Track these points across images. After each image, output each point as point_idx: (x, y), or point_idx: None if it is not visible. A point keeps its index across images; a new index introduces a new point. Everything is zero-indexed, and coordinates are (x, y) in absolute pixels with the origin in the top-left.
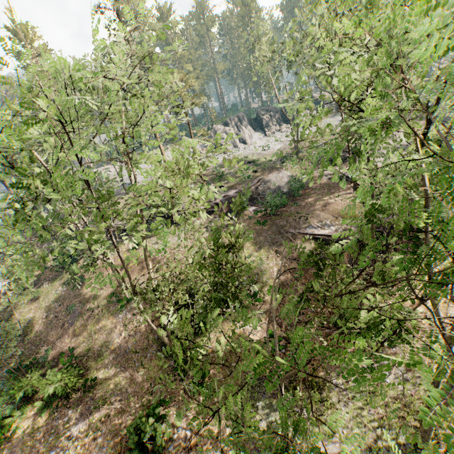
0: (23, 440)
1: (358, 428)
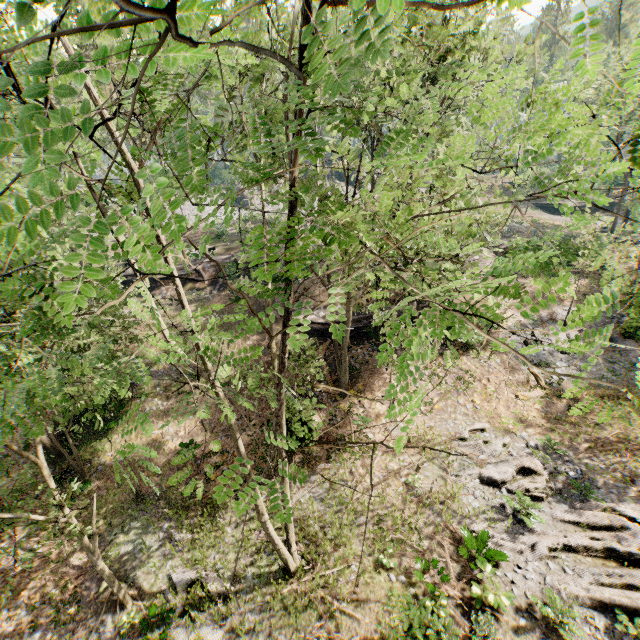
0: None
1: (235, 553)
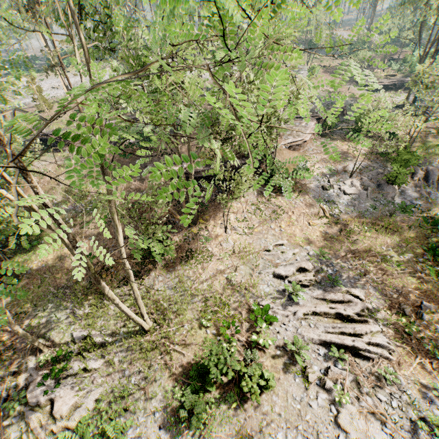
0: None
1: (114, 320)
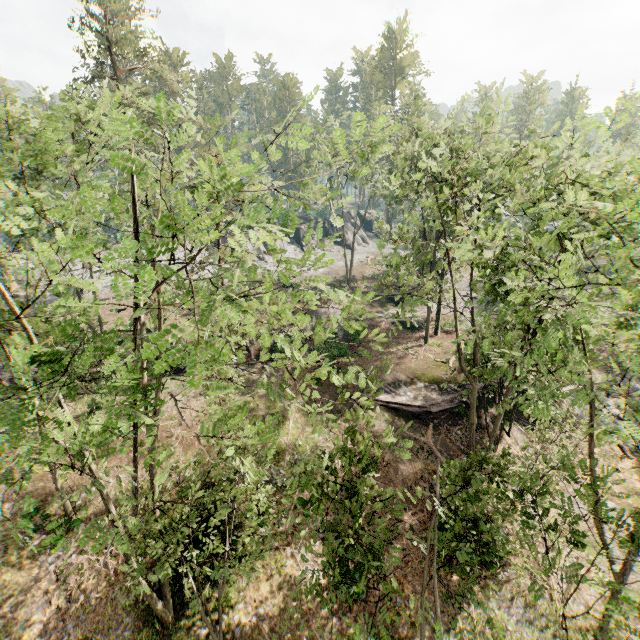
0: None
1: None
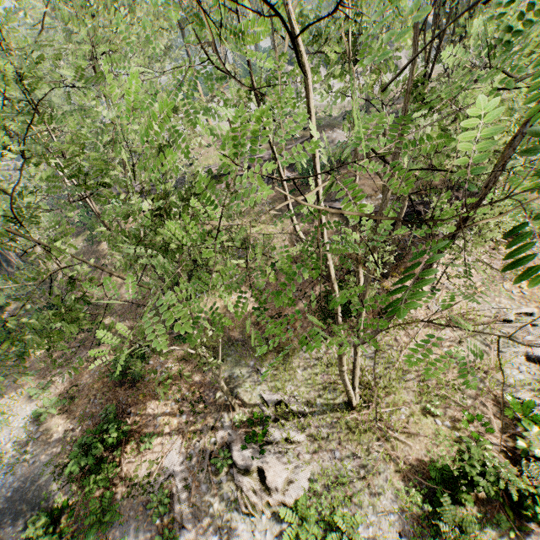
0: (40, 359)
1: (306, 387)
